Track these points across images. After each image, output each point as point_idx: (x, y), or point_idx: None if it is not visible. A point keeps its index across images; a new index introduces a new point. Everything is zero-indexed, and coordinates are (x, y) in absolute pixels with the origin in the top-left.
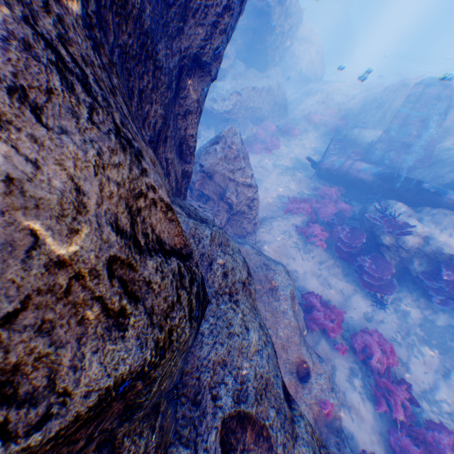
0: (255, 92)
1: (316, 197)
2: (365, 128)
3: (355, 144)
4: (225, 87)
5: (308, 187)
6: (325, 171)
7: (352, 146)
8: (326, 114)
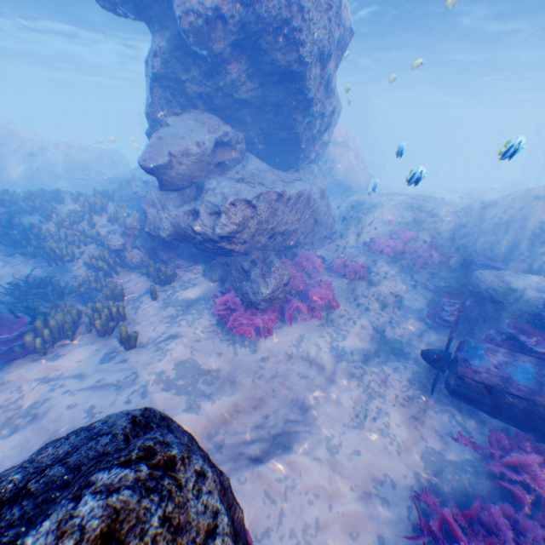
0: (283, 202)
1: (480, 474)
2: (495, 266)
3: (490, 299)
4: (223, 191)
5: (439, 427)
6: (482, 389)
7: (484, 303)
8: (402, 238)
